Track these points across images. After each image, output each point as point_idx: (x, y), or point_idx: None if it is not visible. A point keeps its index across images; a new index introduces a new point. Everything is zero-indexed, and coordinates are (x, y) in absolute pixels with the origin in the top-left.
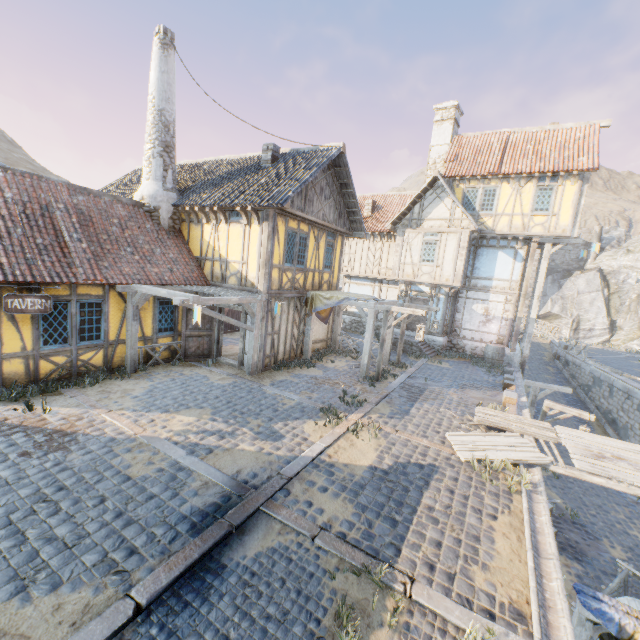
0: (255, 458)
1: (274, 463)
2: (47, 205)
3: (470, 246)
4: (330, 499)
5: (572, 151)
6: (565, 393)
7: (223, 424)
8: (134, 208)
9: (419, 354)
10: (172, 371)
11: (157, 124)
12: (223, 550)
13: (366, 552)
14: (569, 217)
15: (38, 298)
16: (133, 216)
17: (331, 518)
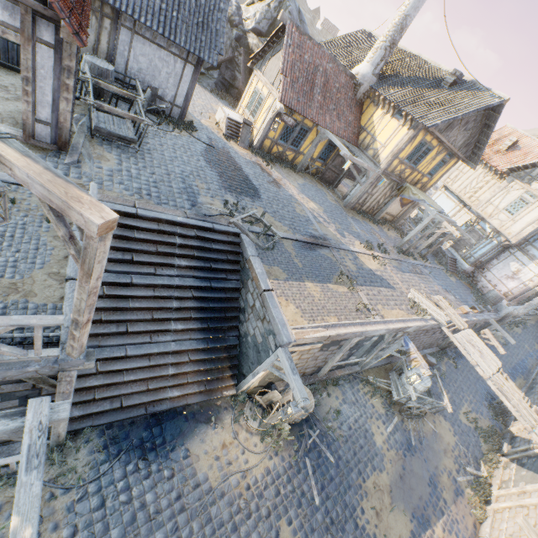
0: (333, 235)
1: (338, 242)
2: (316, 67)
3: None
4: (350, 263)
5: None
6: (524, 360)
7: (326, 217)
8: (349, 79)
9: (443, 263)
10: (313, 181)
11: (398, 25)
12: (316, 247)
13: (352, 278)
14: None
15: (293, 119)
16: (346, 85)
17: (348, 266)
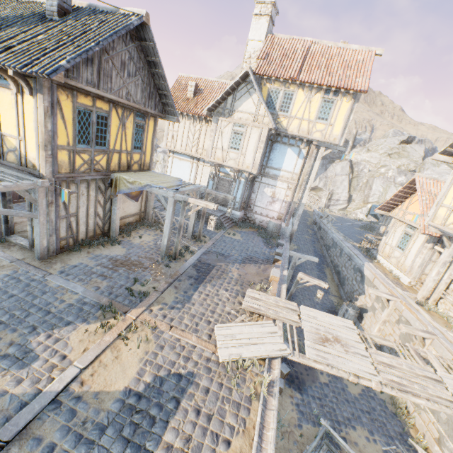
0: None
1: None
2: None
3: (268, 141)
4: None
5: (353, 71)
6: (315, 250)
7: None
8: None
9: (220, 226)
10: None
11: None
12: None
13: None
14: (340, 129)
15: None
16: None
17: None
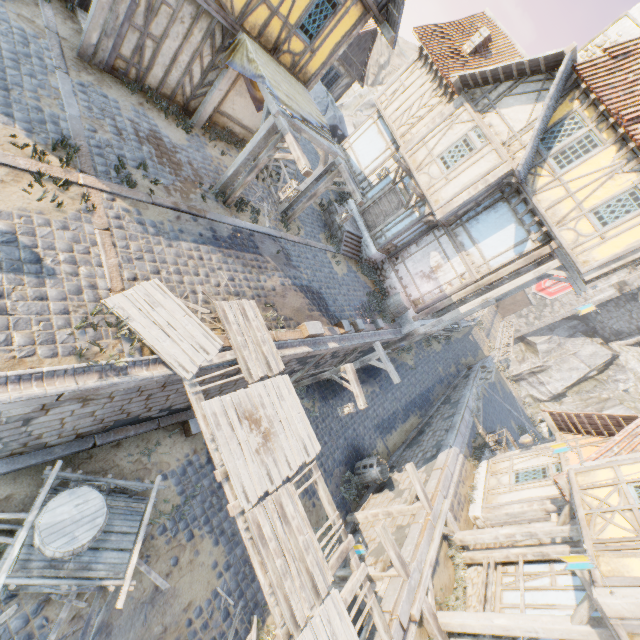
0: None
1: None
2: None
3: (497, 189)
4: None
5: None
6: (430, 389)
7: None
8: None
9: (335, 241)
10: None
11: None
12: None
13: None
14: (610, 254)
15: None
16: None
17: None
